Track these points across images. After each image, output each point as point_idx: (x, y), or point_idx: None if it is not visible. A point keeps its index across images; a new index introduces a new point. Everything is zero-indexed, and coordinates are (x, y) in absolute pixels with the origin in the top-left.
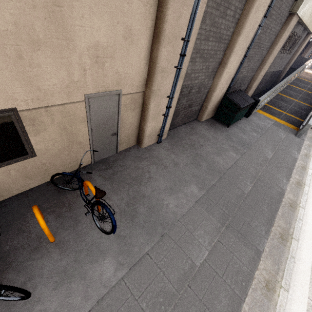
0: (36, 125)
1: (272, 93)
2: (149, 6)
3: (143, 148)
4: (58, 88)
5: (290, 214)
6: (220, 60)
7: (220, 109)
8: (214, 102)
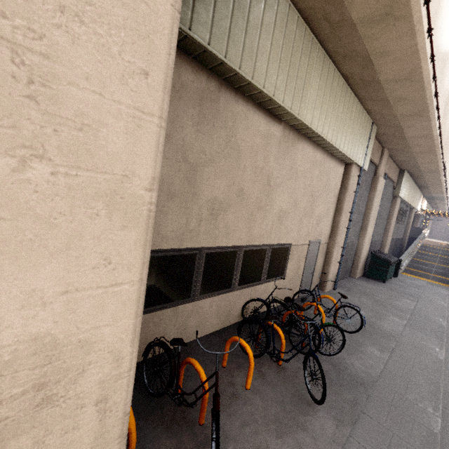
0: (292, 255)
1: (407, 256)
2: (335, 199)
3: (325, 292)
4: (303, 235)
5: None
6: (360, 226)
7: (370, 266)
8: (362, 260)
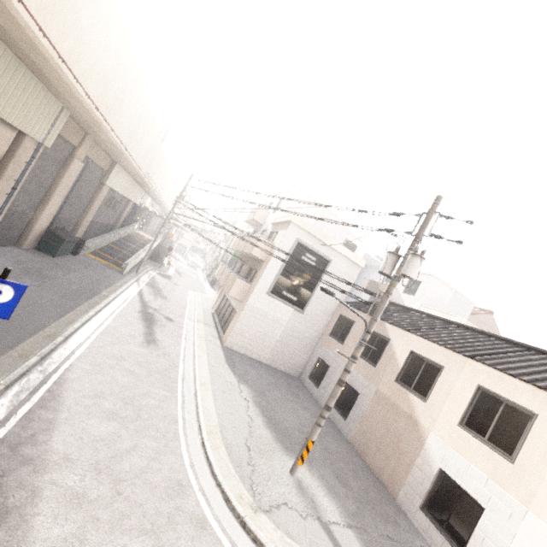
0: None
1: (100, 240)
2: None
3: None
4: None
5: (104, 298)
6: (41, 199)
7: (44, 240)
8: (36, 232)
